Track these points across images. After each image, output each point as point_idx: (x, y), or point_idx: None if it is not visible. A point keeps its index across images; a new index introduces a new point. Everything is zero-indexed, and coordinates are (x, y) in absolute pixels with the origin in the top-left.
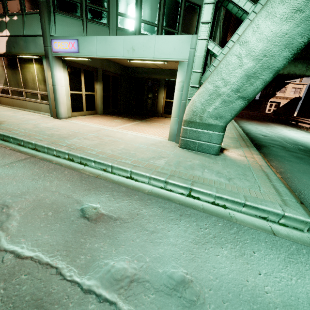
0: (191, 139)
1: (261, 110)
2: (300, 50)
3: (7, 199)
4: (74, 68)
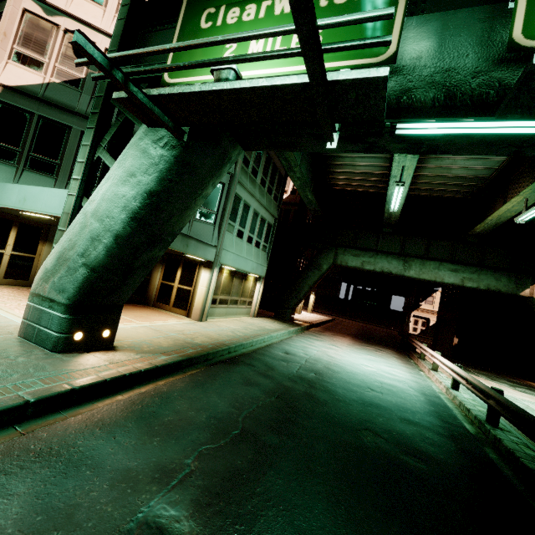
0: (31, 321)
1: (404, 328)
2: (139, 215)
3: None
4: None
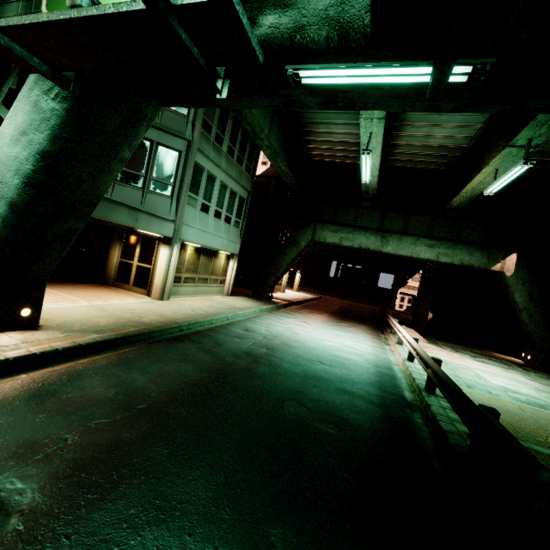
0: None
1: (392, 306)
2: (35, 179)
3: None
4: None
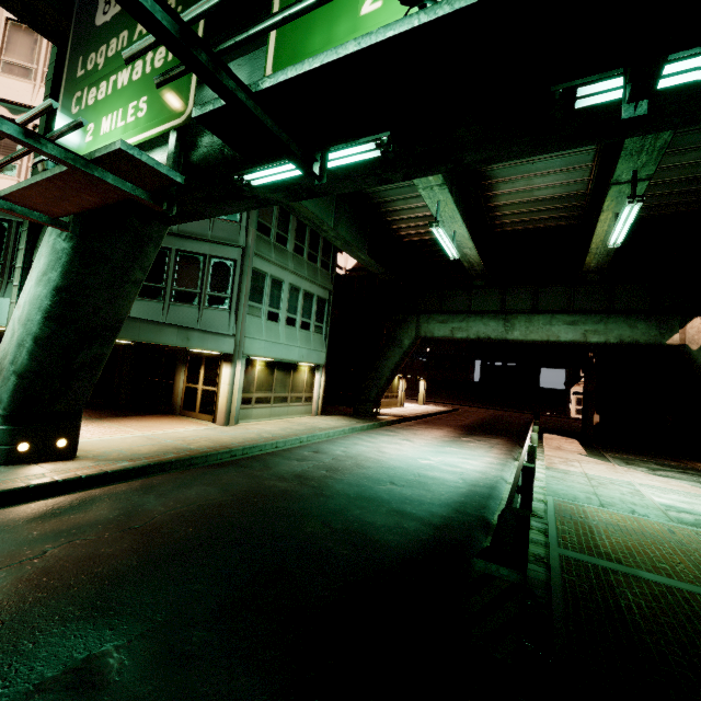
0: None
1: (566, 412)
2: (53, 313)
3: None
4: None
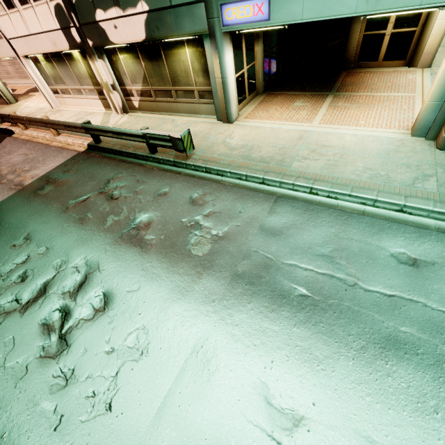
0: None
1: None
2: None
3: (321, 250)
4: (235, 33)
